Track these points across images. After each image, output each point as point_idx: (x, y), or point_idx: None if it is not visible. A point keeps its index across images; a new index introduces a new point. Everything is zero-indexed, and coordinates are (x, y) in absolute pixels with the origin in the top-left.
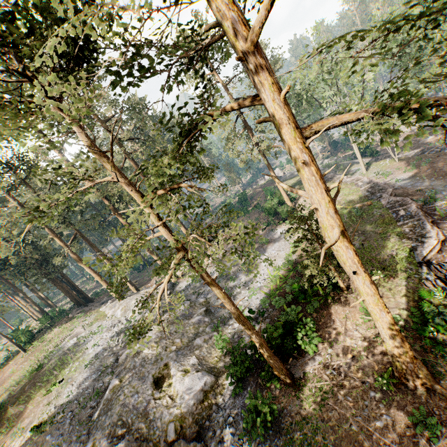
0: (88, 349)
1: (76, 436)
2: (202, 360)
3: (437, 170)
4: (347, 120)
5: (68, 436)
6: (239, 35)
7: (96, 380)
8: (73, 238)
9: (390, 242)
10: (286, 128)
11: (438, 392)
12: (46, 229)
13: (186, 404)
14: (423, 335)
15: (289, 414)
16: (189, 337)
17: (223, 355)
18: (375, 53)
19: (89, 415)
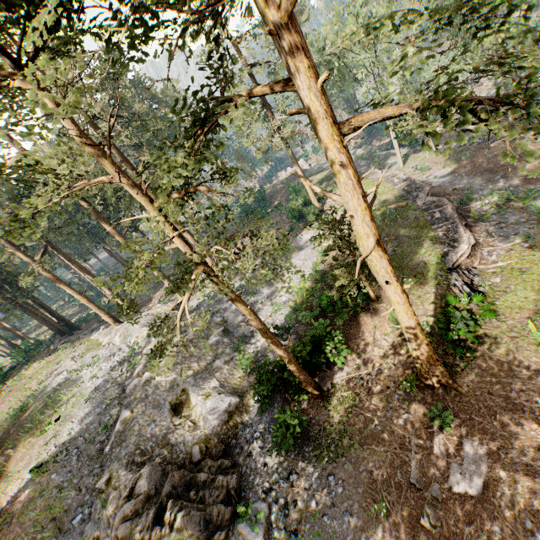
0: (85, 383)
1: (88, 471)
2: (224, 382)
3: (477, 166)
4: (389, 115)
5: (78, 472)
6: (270, 0)
7: (102, 414)
8: (43, 252)
9: (423, 247)
10: (322, 122)
11: (454, 389)
12: (3, 241)
13: (211, 426)
14: (446, 339)
15: (317, 423)
16: (207, 360)
17: (247, 375)
18: (424, 48)
19: (100, 449)
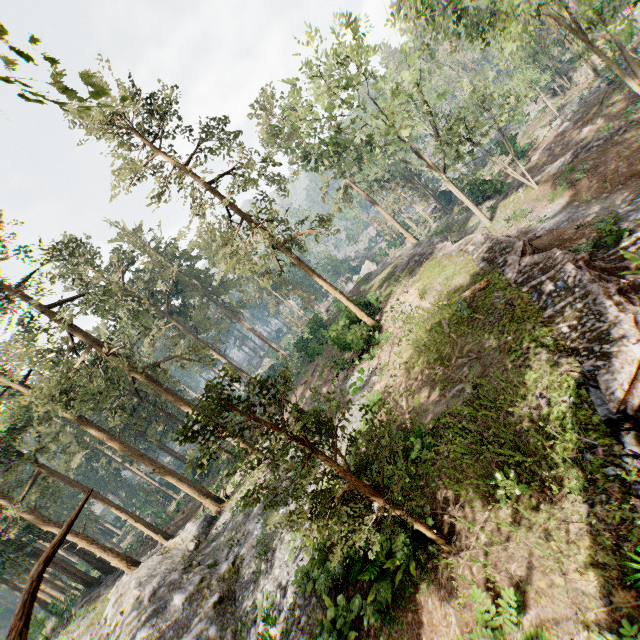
0: None
1: None
2: None
3: (609, 176)
4: None
5: None
6: None
7: None
8: (32, 484)
9: (530, 369)
10: None
11: None
12: None
13: None
14: None
15: None
16: None
17: None
18: None
19: None
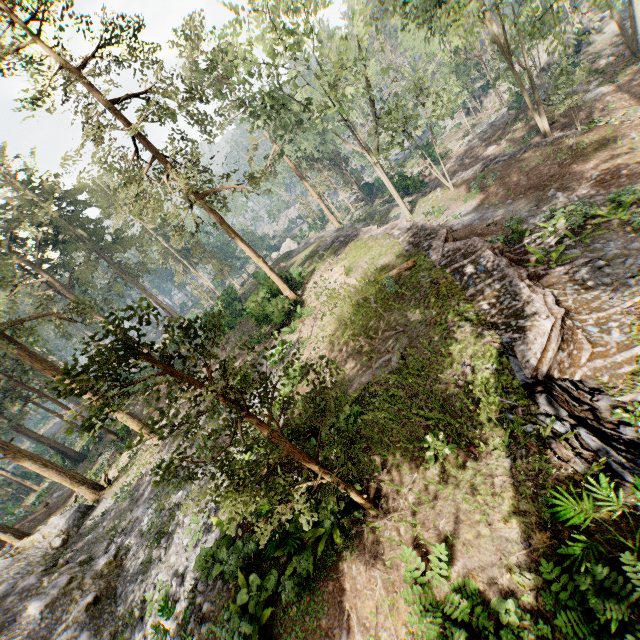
0: None
1: None
2: None
3: (513, 187)
4: None
5: None
6: None
7: None
8: None
9: (455, 341)
10: None
11: None
12: None
13: None
14: None
15: None
16: None
17: None
18: None
19: None
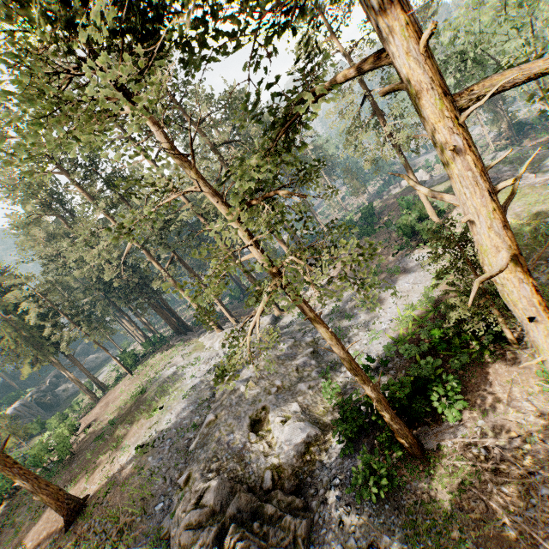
0: (186, 380)
1: (174, 463)
2: (305, 408)
3: None
4: (540, 70)
5: (167, 462)
6: None
7: (193, 413)
8: (170, 261)
9: None
10: (426, 96)
11: None
12: (144, 251)
13: (285, 455)
14: None
15: (413, 491)
16: (292, 381)
17: (332, 407)
18: None
19: (186, 445)
